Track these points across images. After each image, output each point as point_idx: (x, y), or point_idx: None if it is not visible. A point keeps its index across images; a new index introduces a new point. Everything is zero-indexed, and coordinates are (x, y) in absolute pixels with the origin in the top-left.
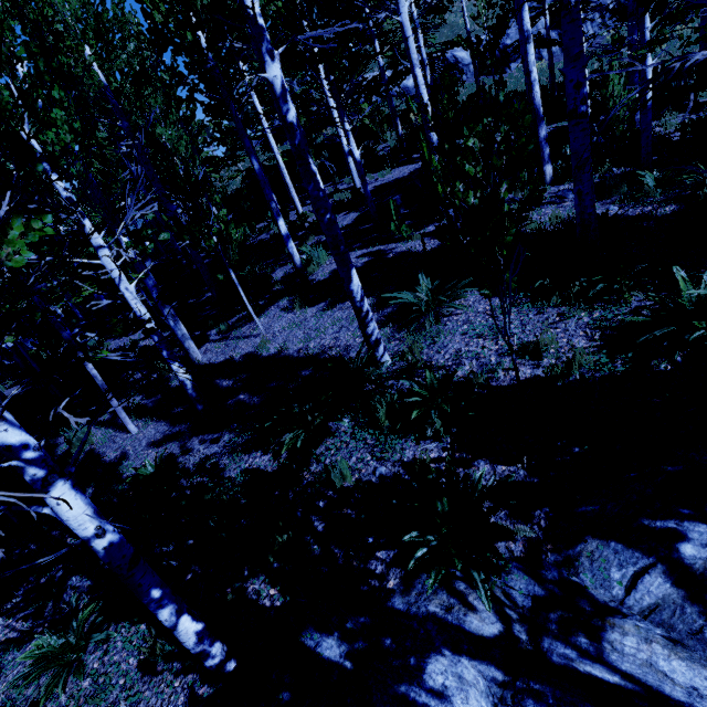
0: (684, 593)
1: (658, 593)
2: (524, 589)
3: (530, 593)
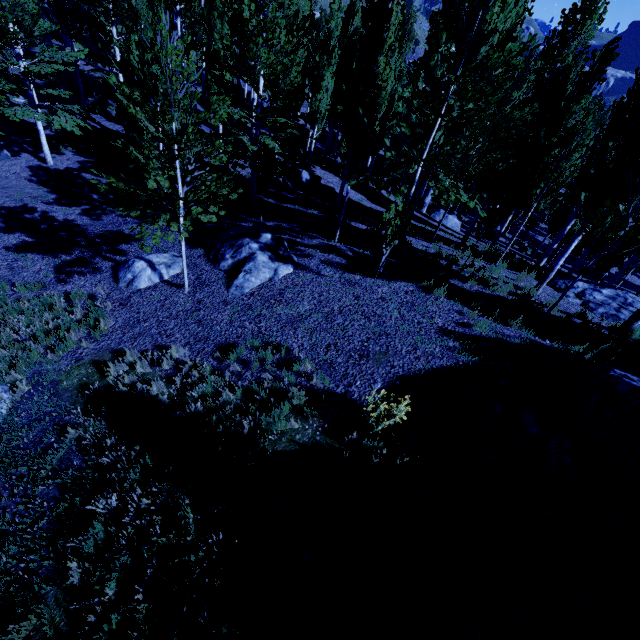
0: None
1: None
2: None
3: None
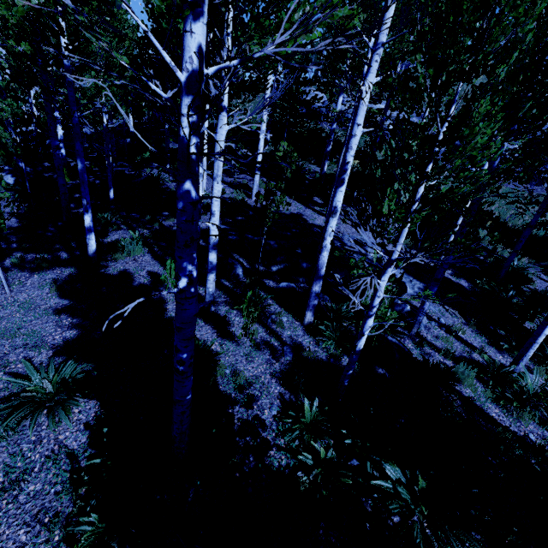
0: None
1: None
2: None
3: None
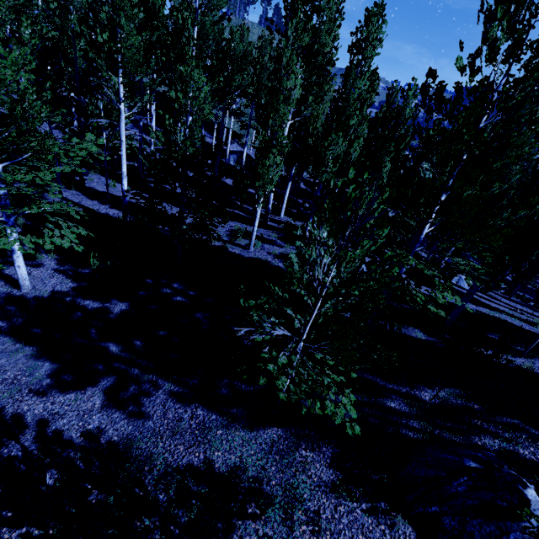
0: None
1: None
2: None
3: None
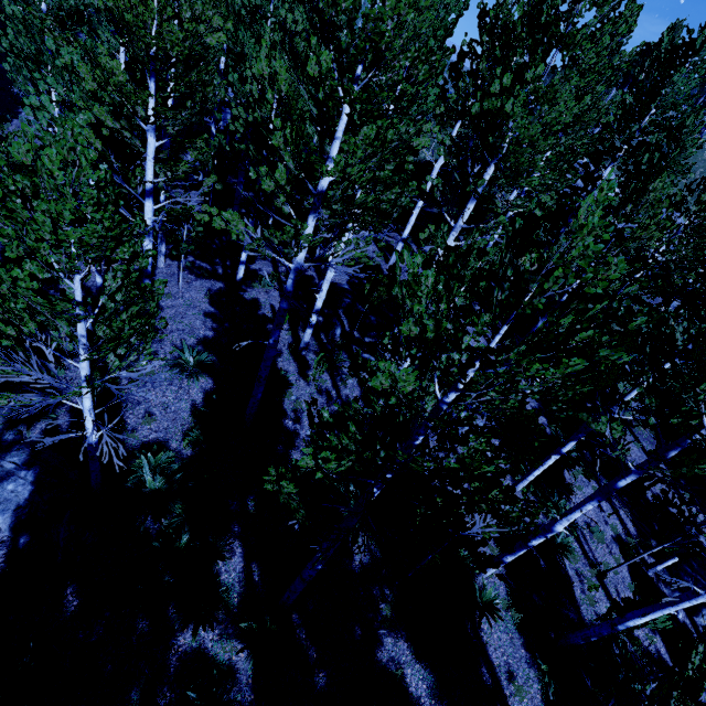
0: (8, 472)
1: (8, 467)
2: (9, 439)
3: (7, 441)
